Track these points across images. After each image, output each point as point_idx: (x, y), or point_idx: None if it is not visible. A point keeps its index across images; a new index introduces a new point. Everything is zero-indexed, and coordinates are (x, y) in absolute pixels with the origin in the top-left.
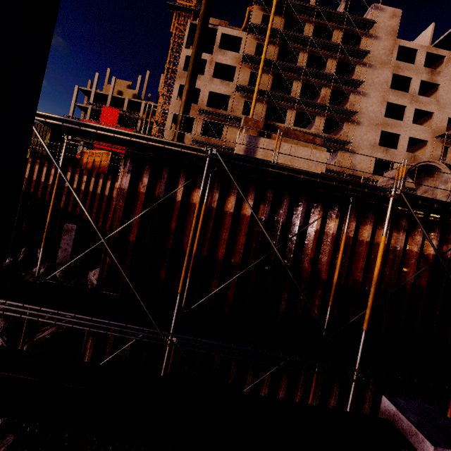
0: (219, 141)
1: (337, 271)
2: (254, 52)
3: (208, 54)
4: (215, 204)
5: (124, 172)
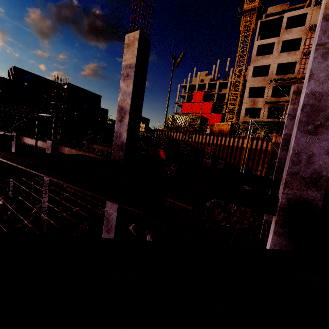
0: (287, 98)
1: None
2: None
3: (275, 38)
4: None
5: (277, 136)
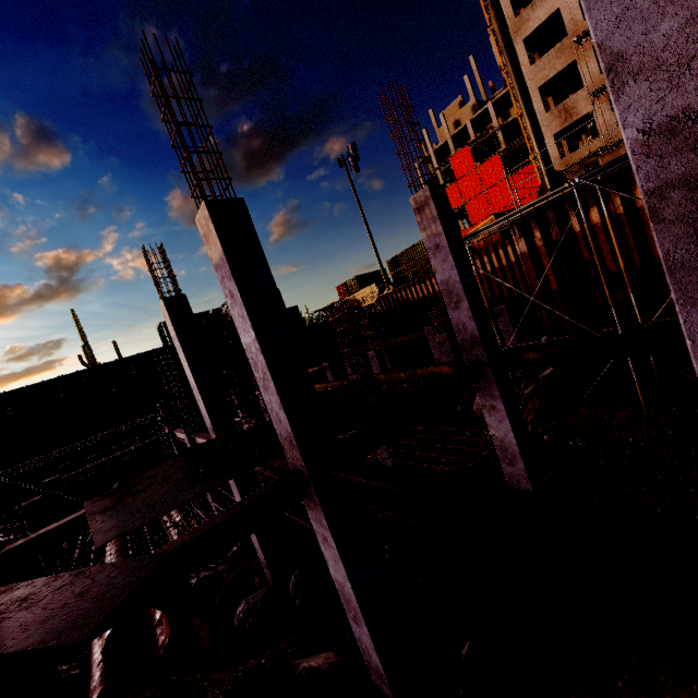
0: None
1: None
2: None
3: None
4: (620, 209)
5: (517, 239)
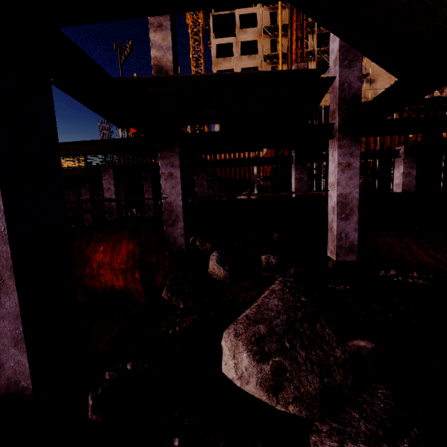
0: None
1: (378, 144)
2: (269, 22)
3: (232, 37)
4: None
5: None
